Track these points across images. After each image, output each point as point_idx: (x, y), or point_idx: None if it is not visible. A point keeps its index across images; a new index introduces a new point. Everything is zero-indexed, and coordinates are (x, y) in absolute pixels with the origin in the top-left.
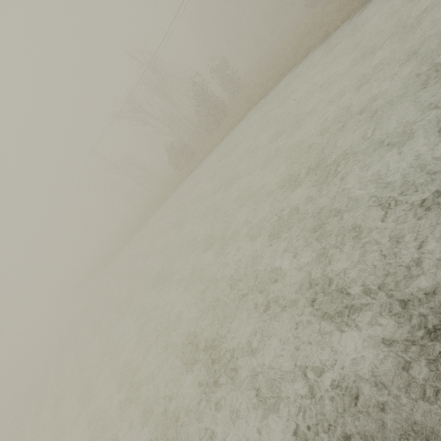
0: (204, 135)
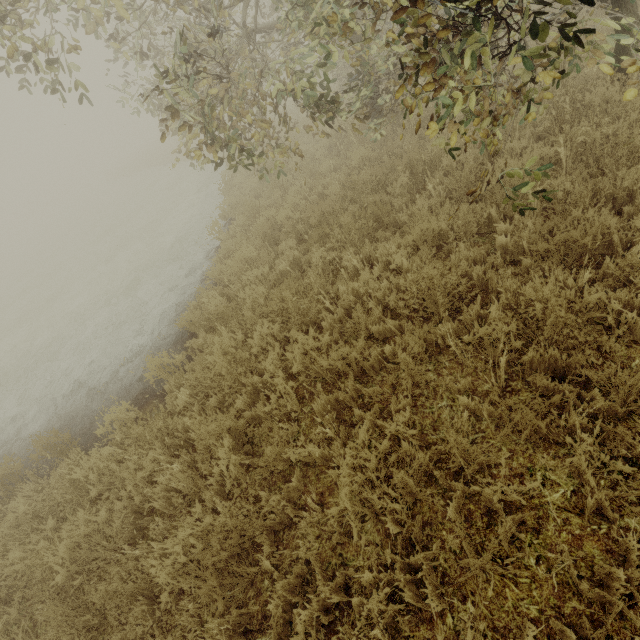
0: None
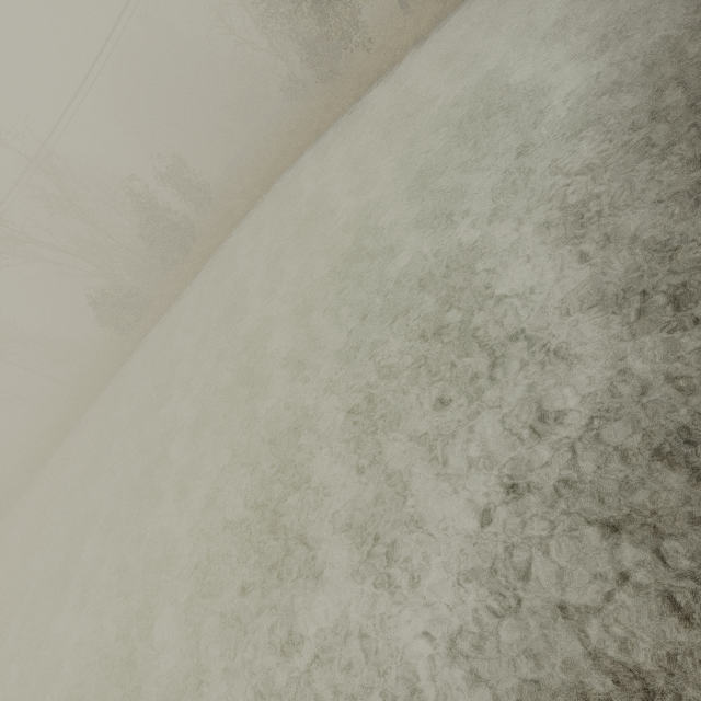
0: (163, 270)
